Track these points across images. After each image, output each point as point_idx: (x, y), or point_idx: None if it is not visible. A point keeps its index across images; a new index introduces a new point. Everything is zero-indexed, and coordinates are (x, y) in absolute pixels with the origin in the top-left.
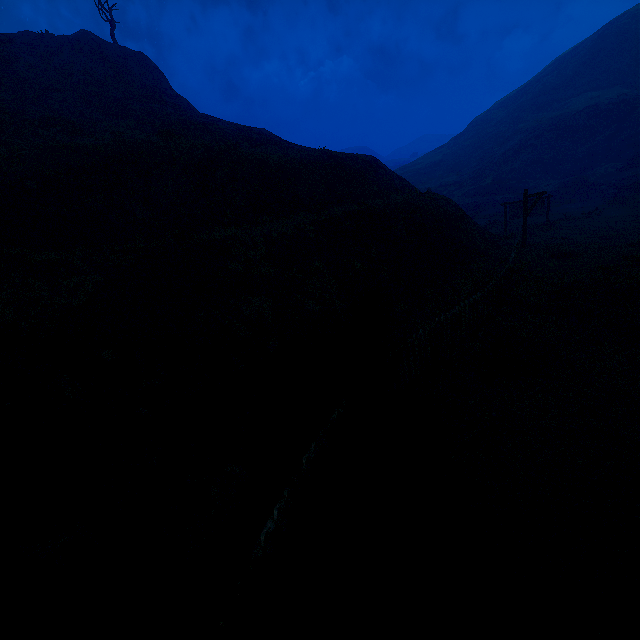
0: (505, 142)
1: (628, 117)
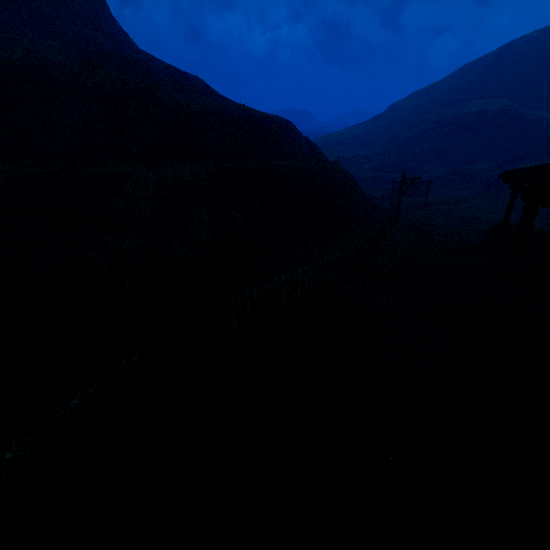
0: (412, 128)
1: (507, 126)
